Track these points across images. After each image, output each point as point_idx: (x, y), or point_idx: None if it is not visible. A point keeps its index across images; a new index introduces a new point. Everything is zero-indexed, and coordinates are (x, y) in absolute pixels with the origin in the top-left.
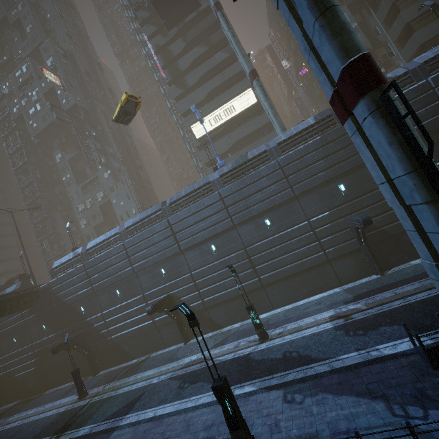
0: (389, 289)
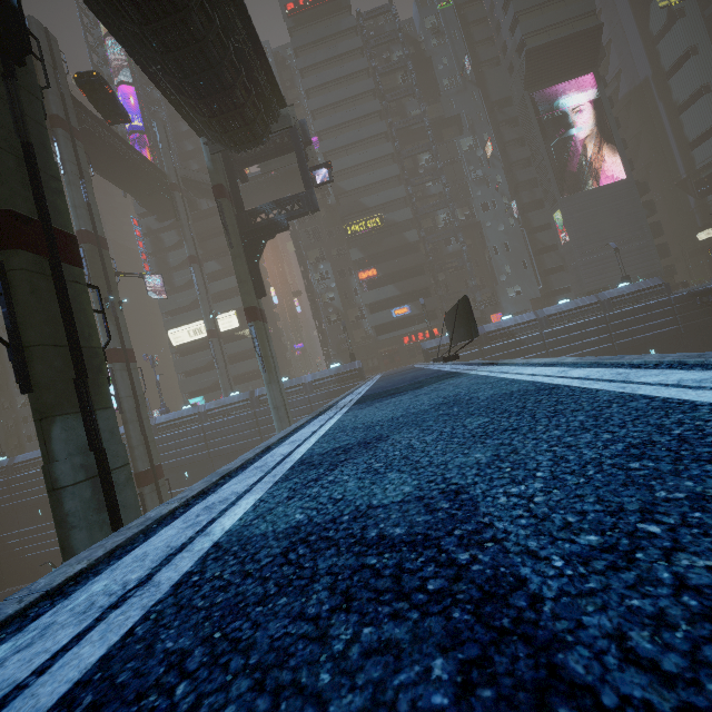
0: None
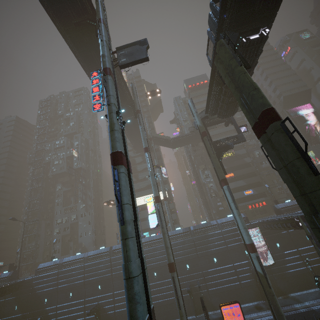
0: None
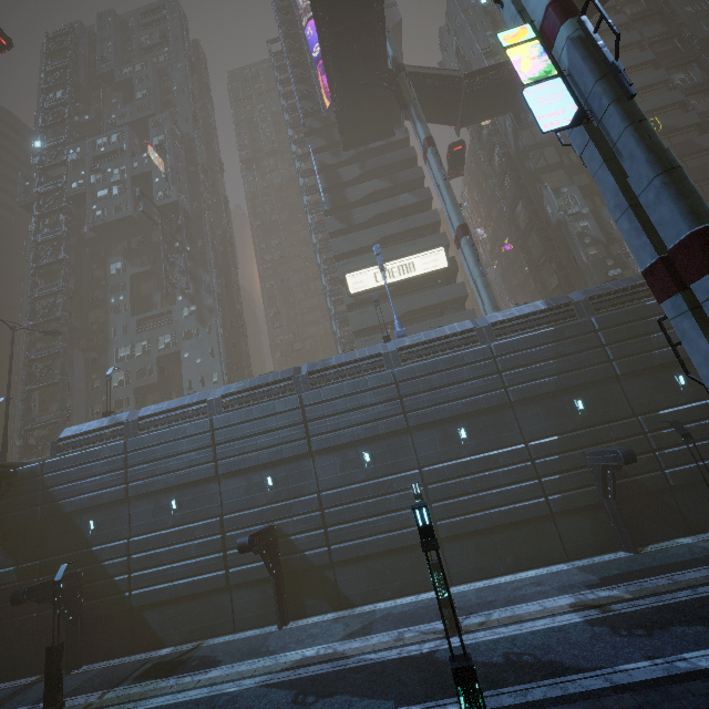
0: (659, 573)
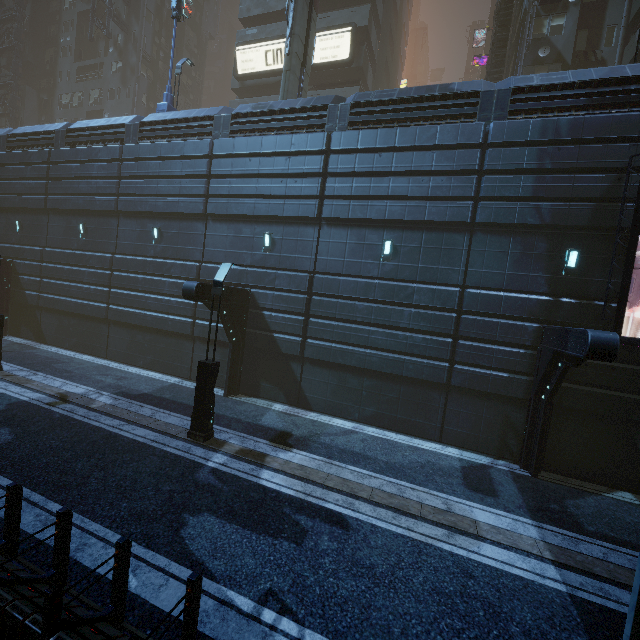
0: (170, 408)
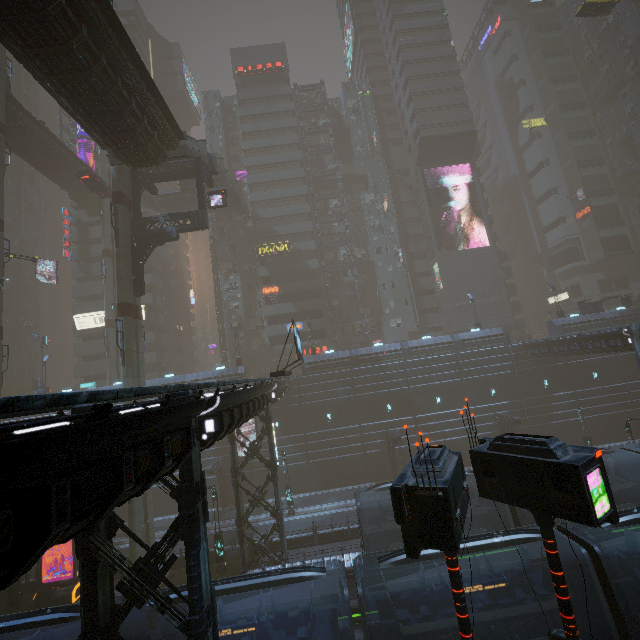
0: None
